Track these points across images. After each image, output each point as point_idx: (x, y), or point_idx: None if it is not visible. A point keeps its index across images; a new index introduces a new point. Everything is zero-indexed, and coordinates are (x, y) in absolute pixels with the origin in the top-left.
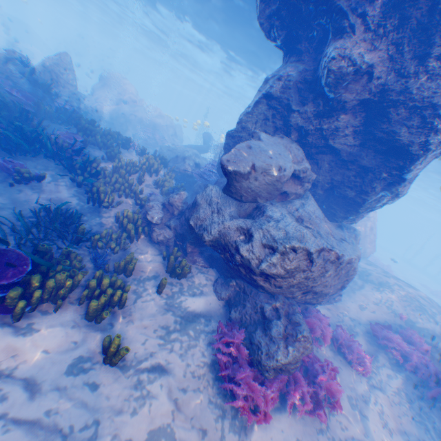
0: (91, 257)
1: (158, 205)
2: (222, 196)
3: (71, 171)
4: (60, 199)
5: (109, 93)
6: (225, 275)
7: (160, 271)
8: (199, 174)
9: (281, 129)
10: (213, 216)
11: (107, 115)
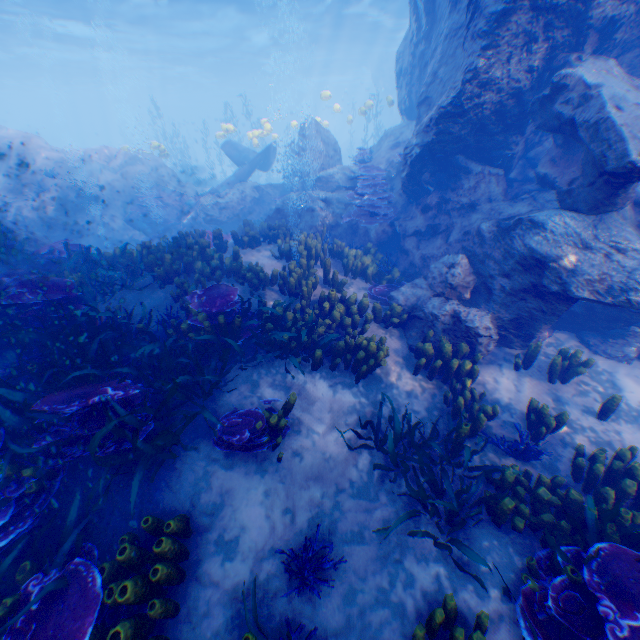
0: (508, 452)
1: (457, 304)
2: (593, 221)
3: (289, 356)
4: (334, 411)
5: (0, 175)
6: (605, 328)
7: (547, 389)
8: (358, 214)
9: (565, 45)
10: (625, 261)
11: (56, 217)
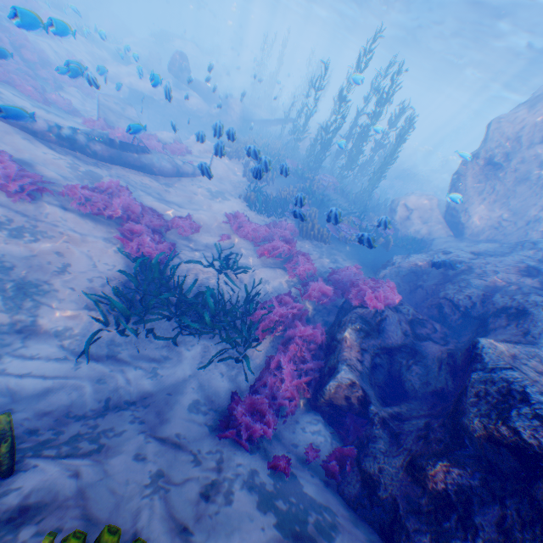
0: None
1: None
2: None
3: None
4: None
5: None
6: None
7: None
8: None
9: None
10: None
11: None
